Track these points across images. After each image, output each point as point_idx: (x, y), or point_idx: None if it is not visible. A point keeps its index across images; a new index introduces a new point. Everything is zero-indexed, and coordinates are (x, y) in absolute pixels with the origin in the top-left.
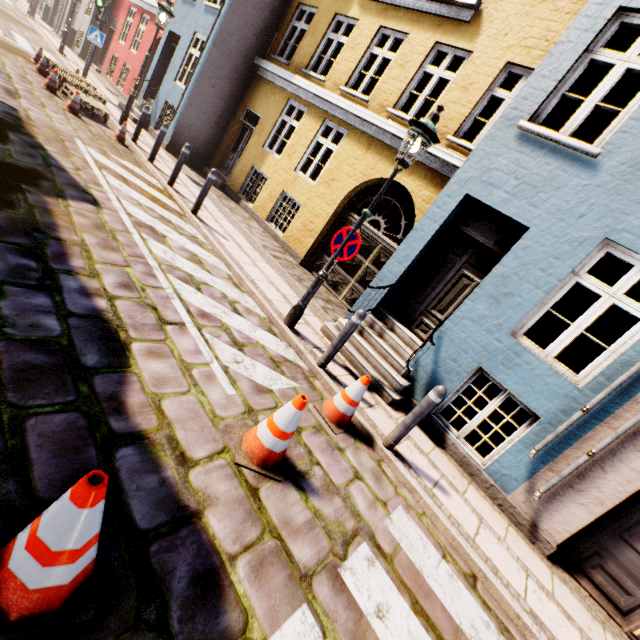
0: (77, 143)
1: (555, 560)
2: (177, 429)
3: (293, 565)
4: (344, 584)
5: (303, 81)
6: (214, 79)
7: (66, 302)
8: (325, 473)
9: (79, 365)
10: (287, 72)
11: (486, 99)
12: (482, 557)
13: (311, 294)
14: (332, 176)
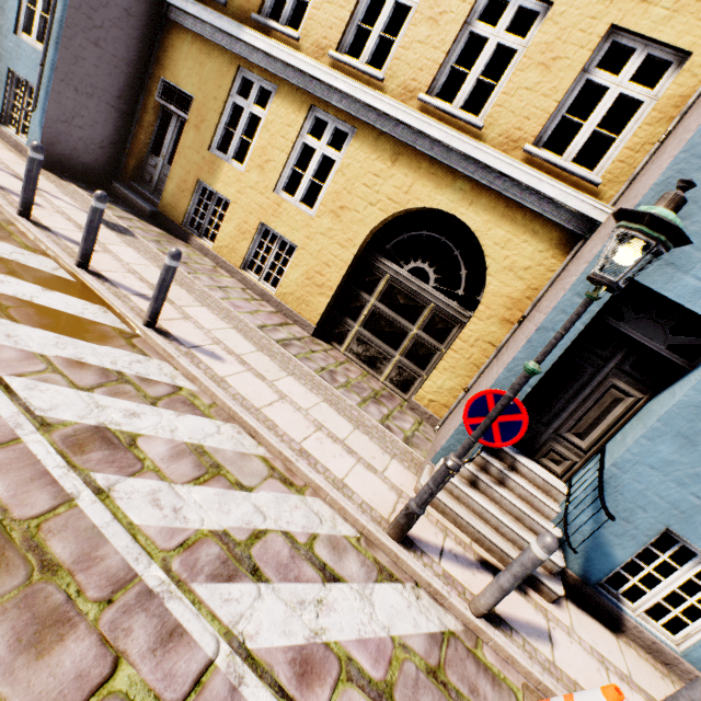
0: None
1: None
2: None
3: None
4: None
5: (262, 38)
6: (94, 30)
7: None
8: None
9: None
10: (228, 19)
11: (579, 85)
12: None
13: (435, 494)
14: (341, 202)
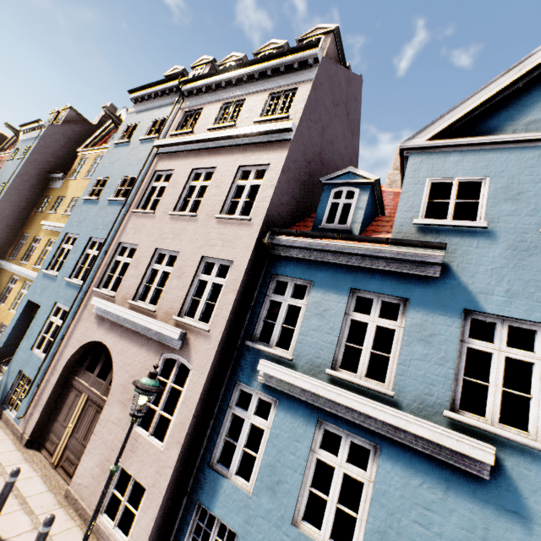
0: None
1: (36, 448)
2: None
3: None
4: None
5: (16, 266)
6: None
7: None
8: None
9: None
10: (10, 263)
11: None
12: None
13: None
14: None
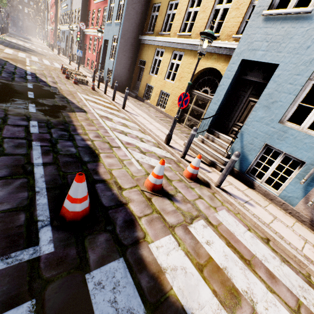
0: (77, 94)
1: None
2: (118, 179)
3: (166, 223)
4: (190, 231)
5: (160, 38)
6: (124, 52)
7: (77, 143)
8: (183, 195)
9: (82, 161)
10: (153, 37)
11: (250, 9)
12: (273, 231)
13: (173, 127)
14: (181, 76)
